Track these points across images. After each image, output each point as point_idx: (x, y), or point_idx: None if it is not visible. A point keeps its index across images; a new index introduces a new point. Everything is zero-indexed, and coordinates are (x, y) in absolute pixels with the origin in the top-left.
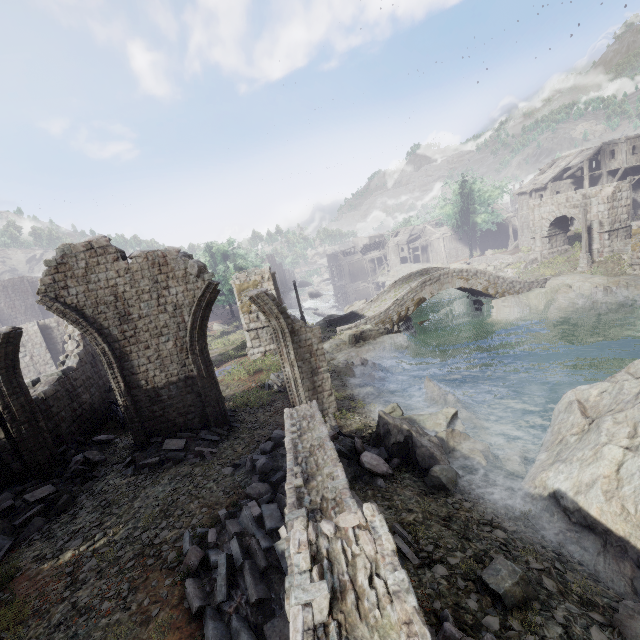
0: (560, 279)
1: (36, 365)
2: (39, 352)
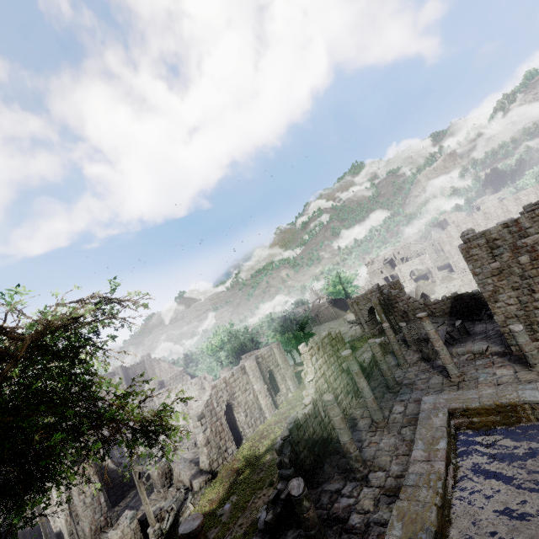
0: (438, 287)
1: (257, 401)
2: (260, 385)
